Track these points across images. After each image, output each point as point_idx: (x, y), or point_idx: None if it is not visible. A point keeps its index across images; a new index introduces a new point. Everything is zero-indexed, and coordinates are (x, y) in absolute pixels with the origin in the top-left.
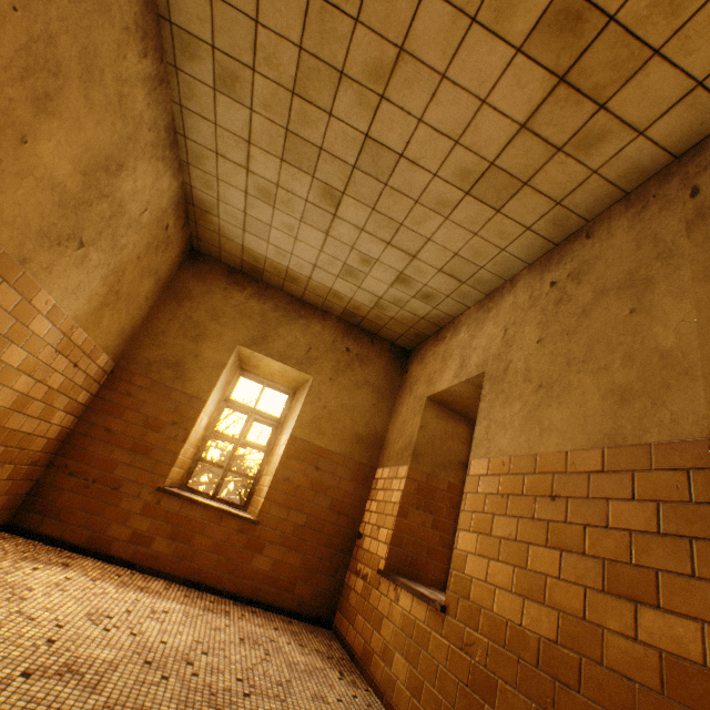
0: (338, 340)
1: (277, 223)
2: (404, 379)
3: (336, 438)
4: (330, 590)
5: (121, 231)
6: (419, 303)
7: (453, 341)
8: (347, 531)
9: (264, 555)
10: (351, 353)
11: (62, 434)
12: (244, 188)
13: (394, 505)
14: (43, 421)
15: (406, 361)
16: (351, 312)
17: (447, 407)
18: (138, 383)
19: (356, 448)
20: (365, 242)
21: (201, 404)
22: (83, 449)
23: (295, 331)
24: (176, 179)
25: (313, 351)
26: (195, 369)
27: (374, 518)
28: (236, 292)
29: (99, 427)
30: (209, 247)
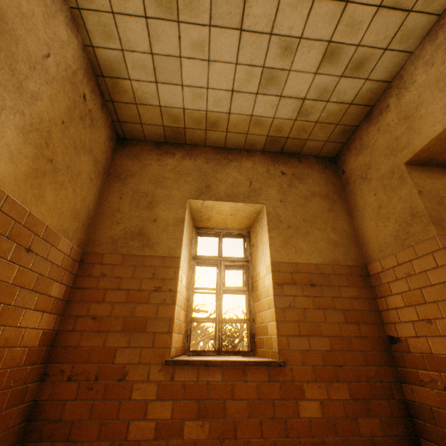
0: (271, 168)
1: (186, 48)
2: (345, 179)
3: (314, 251)
4: (396, 416)
5: (21, 67)
6: (348, 82)
7: (407, 95)
8: (376, 340)
9: (307, 399)
10: (286, 175)
11: (46, 338)
12: (142, 9)
13: (445, 286)
14: (8, 327)
15: (335, 166)
16: (273, 138)
17: (432, 165)
18: (109, 262)
19: (337, 254)
20: (285, 14)
21: (175, 261)
22: (75, 347)
23: (231, 173)
24: (74, 34)
25: (254, 183)
26: (158, 232)
27: (409, 314)
28: (168, 159)
29: (84, 318)
30: (131, 129)
